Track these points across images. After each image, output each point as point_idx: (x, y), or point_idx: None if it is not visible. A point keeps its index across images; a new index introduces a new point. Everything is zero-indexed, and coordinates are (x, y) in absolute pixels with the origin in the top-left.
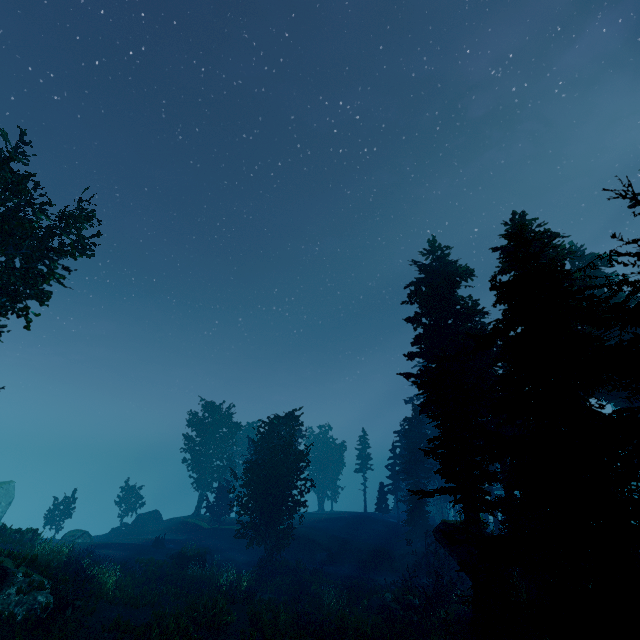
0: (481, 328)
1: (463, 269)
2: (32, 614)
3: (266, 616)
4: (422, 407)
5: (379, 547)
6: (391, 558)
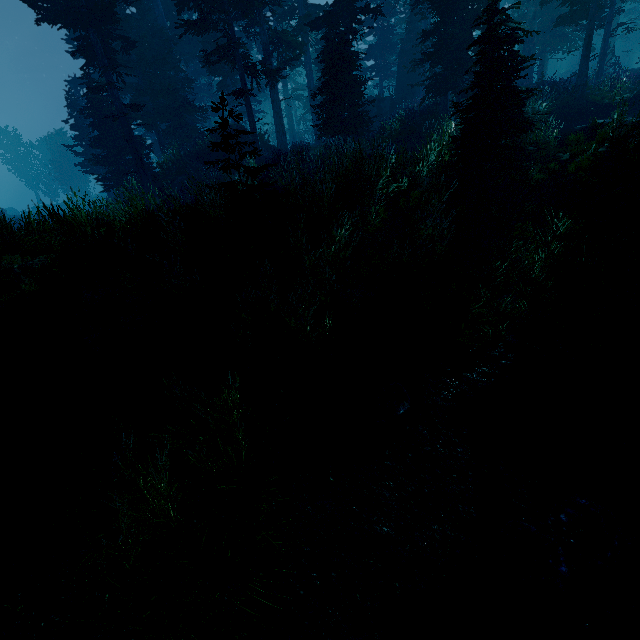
0: None
1: None
2: None
3: None
4: None
5: None
6: None
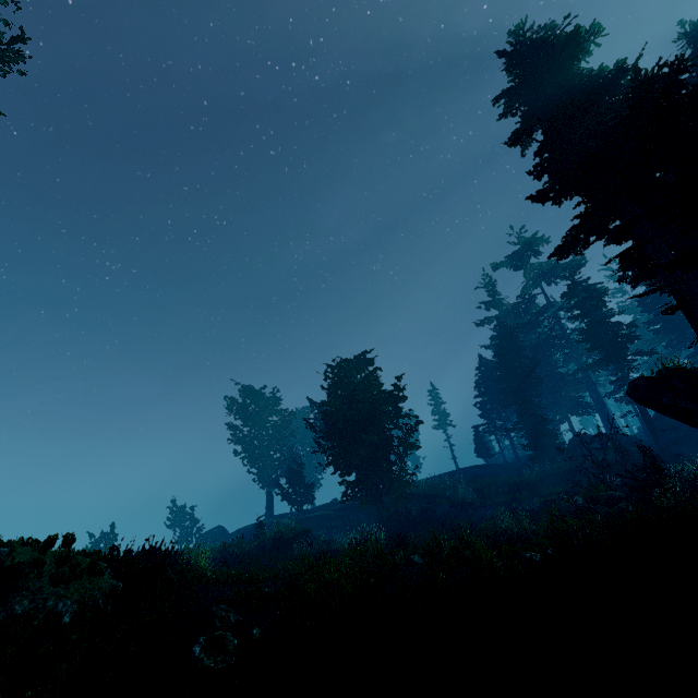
0: (657, 64)
1: (584, 30)
2: (89, 606)
3: (448, 546)
4: (579, 225)
5: (507, 481)
6: (530, 485)
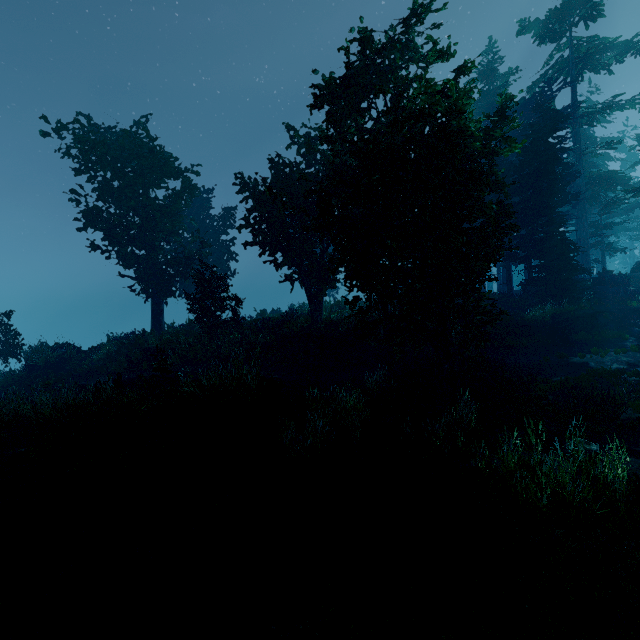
0: None
1: None
2: None
3: None
4: None
5: (513, 321)
6: (557, 329)
